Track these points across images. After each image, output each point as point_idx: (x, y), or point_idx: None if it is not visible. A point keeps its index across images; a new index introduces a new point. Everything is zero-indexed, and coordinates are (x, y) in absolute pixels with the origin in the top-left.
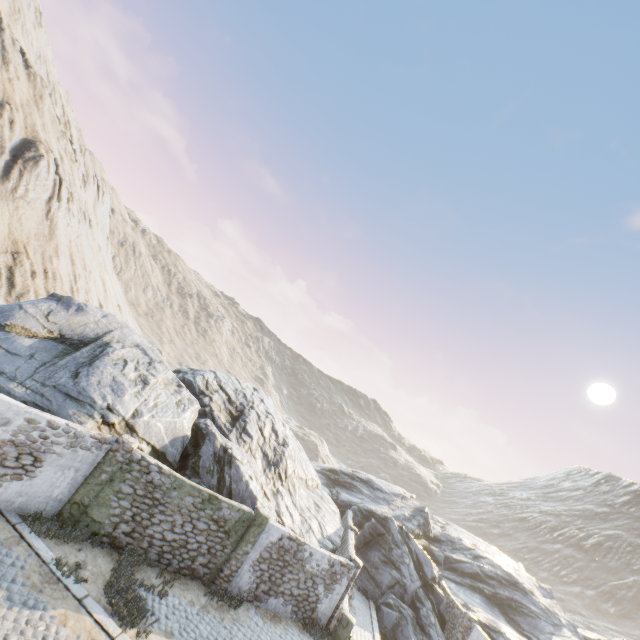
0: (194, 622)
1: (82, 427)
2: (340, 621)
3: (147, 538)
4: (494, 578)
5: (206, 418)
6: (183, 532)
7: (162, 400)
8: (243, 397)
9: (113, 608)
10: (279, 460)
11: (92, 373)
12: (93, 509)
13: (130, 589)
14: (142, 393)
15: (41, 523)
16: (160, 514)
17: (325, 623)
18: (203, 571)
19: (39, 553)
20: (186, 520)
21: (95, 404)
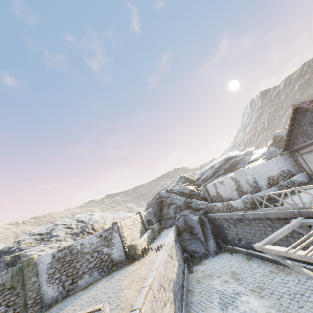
0: None
1: None
2: (128, 250)
3: None
4: (221, 166)
5: None
6: None
7: None
8: (53, 226)
9: None
10: (84, 228)
11: None
12: None
13: None
14: None
15: None
16: None
17: (125, 258)
18: None
19: None
20: None
21: None
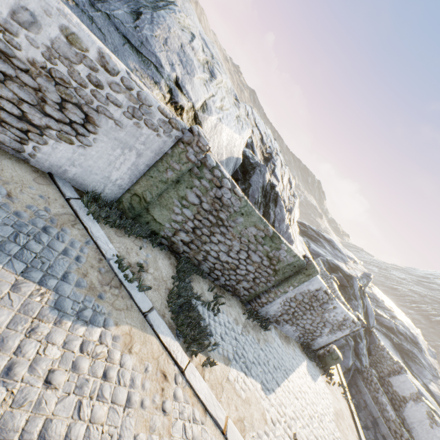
0: (241, 344)
1: (147, 89)
2: (330, 354)
3: (202, 253)
4: (403, 335)
5: (248, 149)
6: (236, 258)
7: (226, 106)
8: (270, 142)
9: (178, 328)
10: (292, 208)
11: (156, 22)
12: (154, 208)
13: (191, 305)
14: (209, 85)
15: (99, 205)
16: (220, 235)
17: (315, 348)
18: (243, 292)
19: (97, 243)
20: (242, 249)
21: (161, 69)
